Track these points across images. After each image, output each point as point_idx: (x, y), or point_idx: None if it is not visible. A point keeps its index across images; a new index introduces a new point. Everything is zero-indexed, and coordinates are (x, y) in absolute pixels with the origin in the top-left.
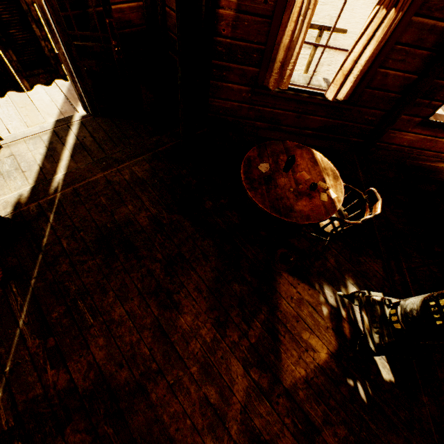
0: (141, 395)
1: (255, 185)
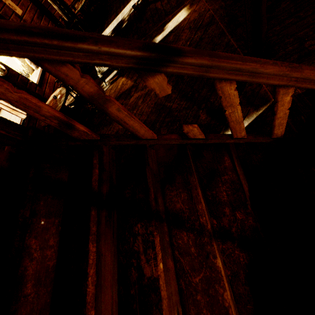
0: (146, 122)
1: None
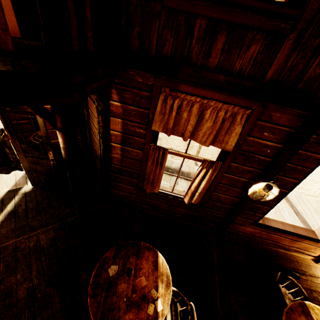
0: None
1: (98, 291)
